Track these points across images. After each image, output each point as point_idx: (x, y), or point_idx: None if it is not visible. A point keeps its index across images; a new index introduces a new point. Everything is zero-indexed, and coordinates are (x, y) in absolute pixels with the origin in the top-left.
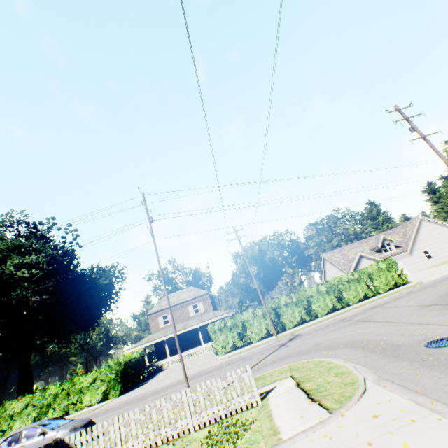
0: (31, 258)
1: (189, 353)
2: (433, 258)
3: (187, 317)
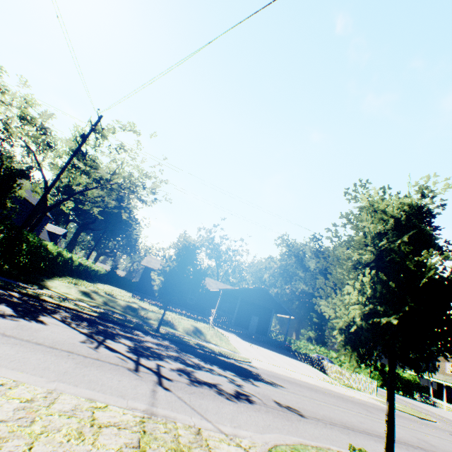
0: None
1: None
2: None
3: None
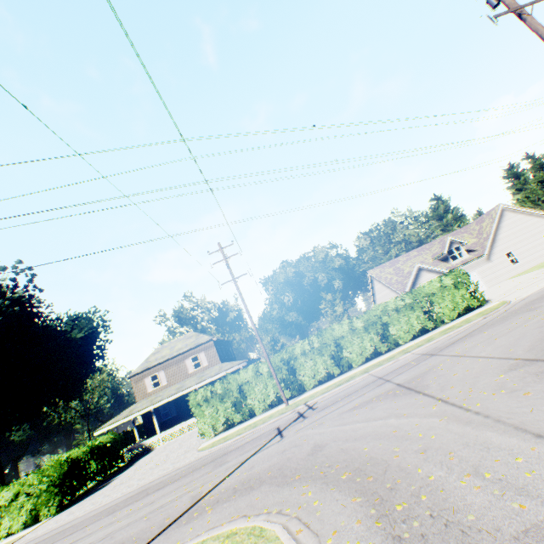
0: None
1: (186, 424)
2: (520, 263)
3: (184, 375)
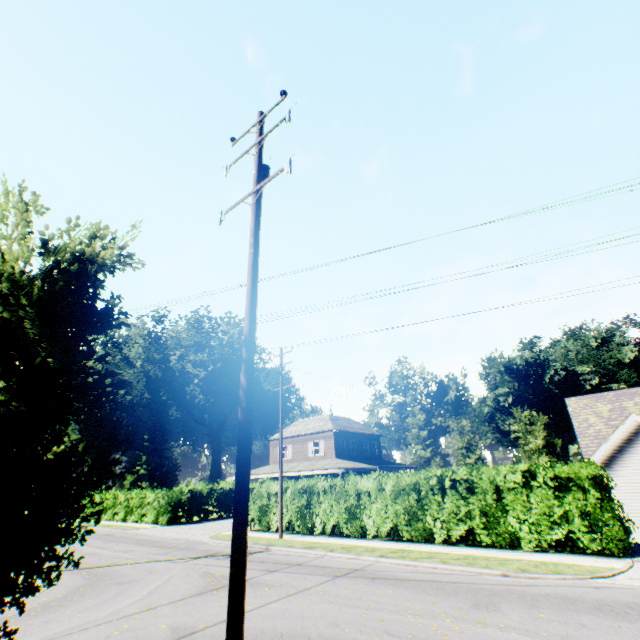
0: (199, 356)
1: None
2: None
3: (305, 456)
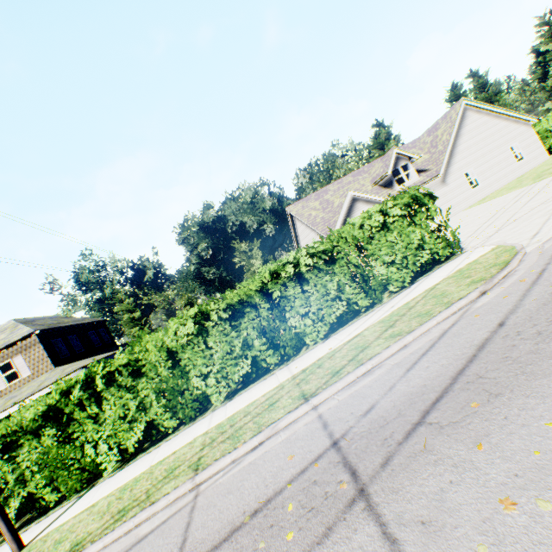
0: None
1: None
2: (481, 186)
3: None
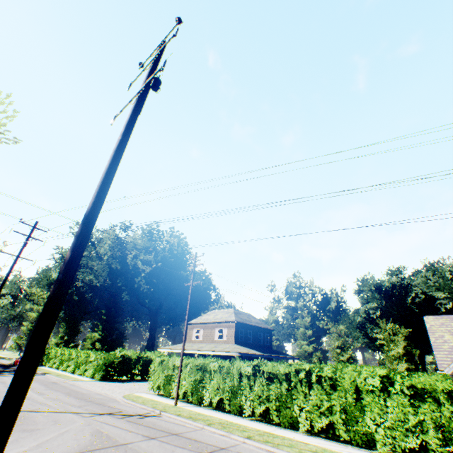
0: (147, 257)
1: None
2: None
3: (212, 339)
